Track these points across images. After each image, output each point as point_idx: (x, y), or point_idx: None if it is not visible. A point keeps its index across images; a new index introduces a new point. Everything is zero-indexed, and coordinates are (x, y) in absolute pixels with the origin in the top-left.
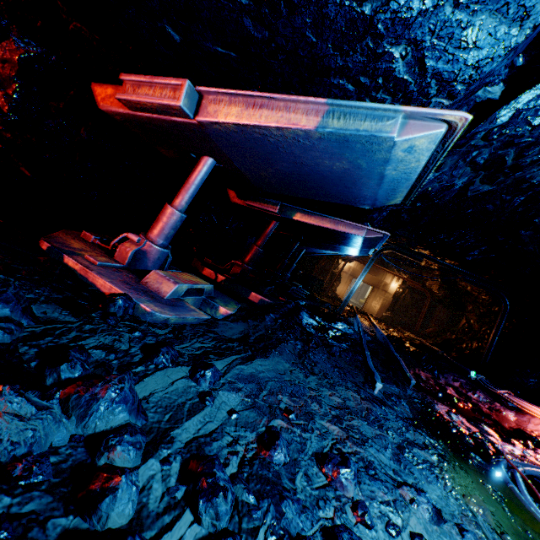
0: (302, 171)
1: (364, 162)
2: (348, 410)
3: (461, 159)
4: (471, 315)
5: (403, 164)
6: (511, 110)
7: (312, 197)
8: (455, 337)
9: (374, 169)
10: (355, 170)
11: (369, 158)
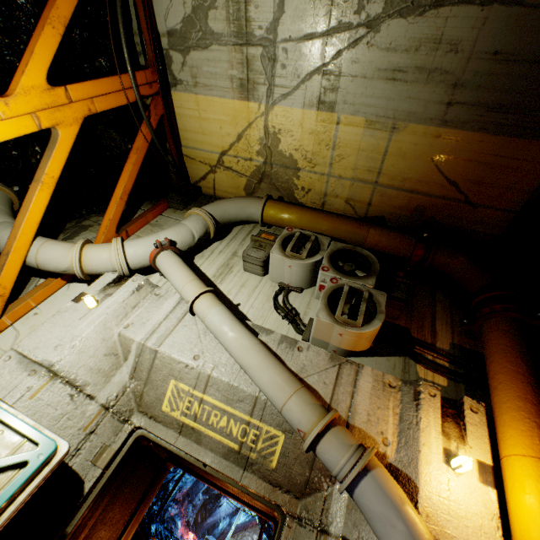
0: None
1: None
2: None
3: None
4: None
5: None
6: None
7: None
8: None
9: None
10: None
11: None
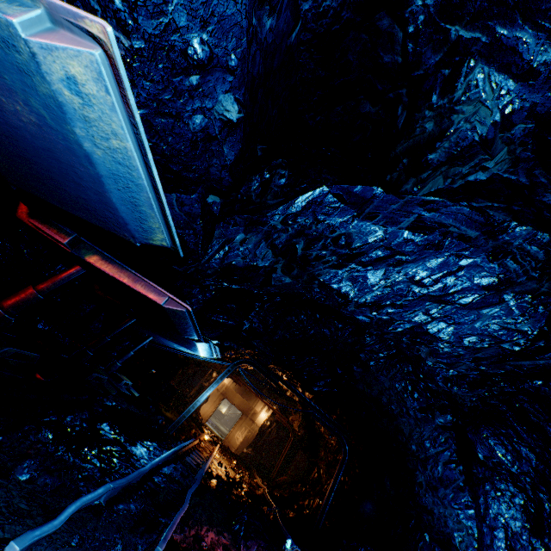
0: (3, 127)
1: (42, 107)
2: None
3: (264, 238)
4: (322, 463)
5: (99, 134)
6: (304, 201)
7: (67, 207)
8: (304, 490)
9: (65, 131)
10: (51, 133)
11: (38, 94)
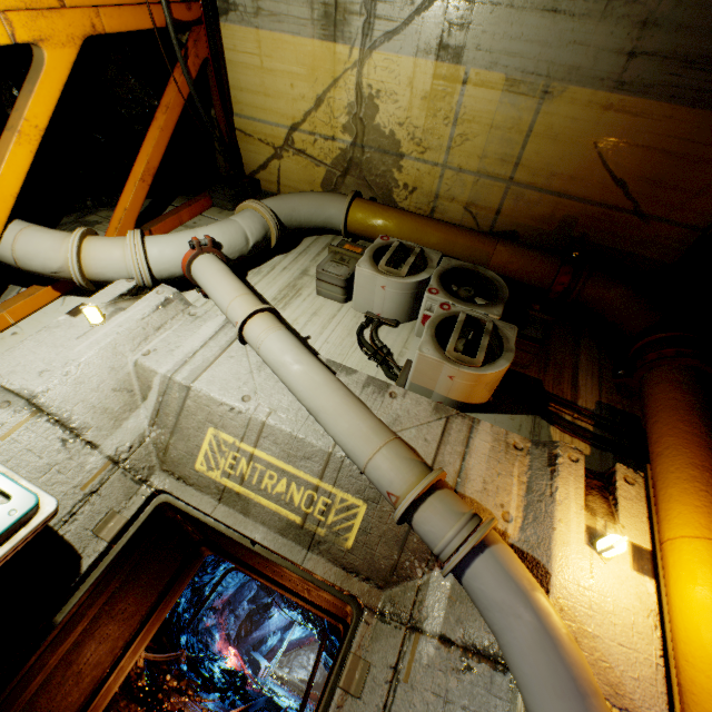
0: None
1: None
2: (297, 706)
3: None
4: None
5: None
6: None
7: None
8: None
9: None
10: None
11: None
